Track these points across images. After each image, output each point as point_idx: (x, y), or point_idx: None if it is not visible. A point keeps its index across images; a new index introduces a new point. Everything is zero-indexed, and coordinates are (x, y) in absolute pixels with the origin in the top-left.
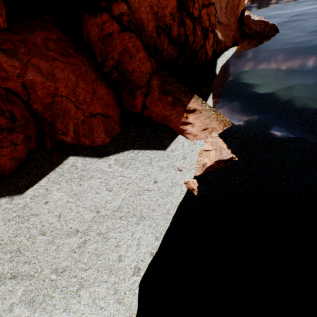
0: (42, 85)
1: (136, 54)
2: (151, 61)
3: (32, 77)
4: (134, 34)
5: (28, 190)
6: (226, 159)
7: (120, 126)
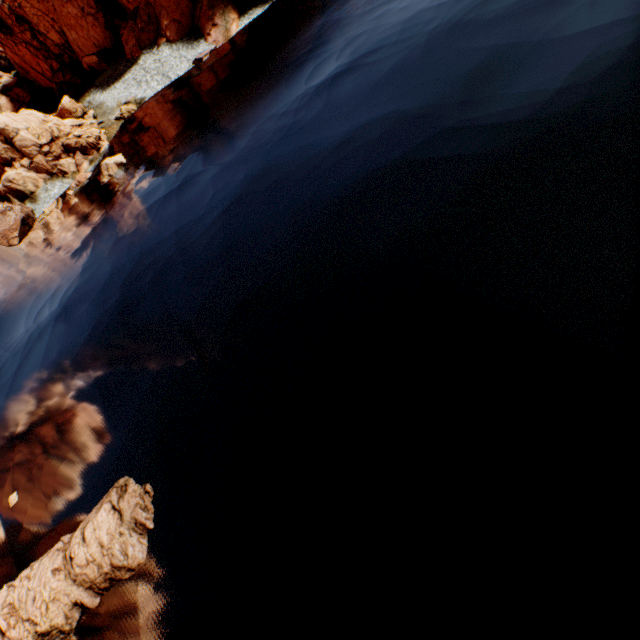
0: (159, 0)
1: None
2: None
3: None
4: None
5: (148, 55)
6: (198, 59)
7: (185, 31)
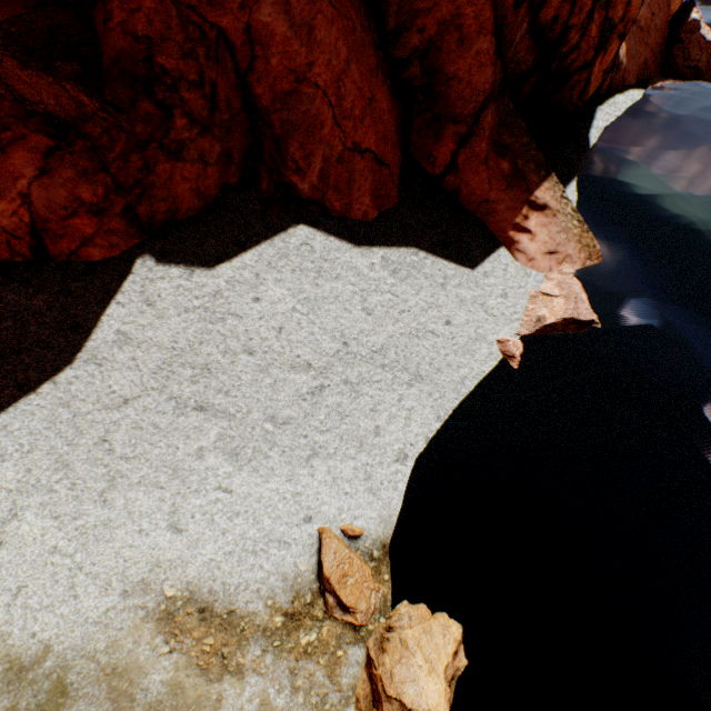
0: (284, 46)
1: (474, 38)
2: (497, 66)
3: (270, 19)
4: None
5: (223, 266)
6: (584, 321)
7: (398, 191)
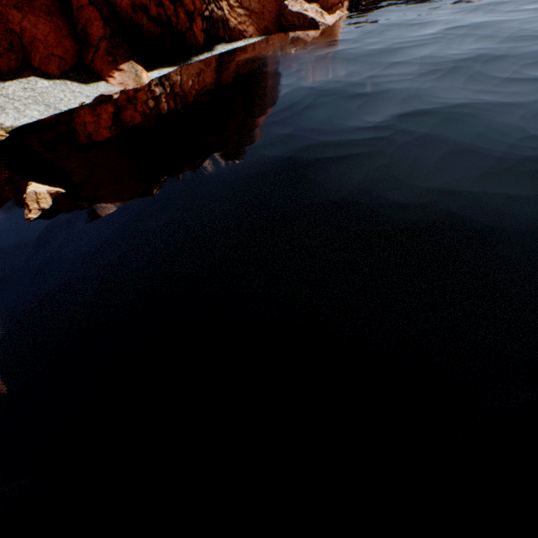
0: (30, 31)
1: (95, 23)
2: (107, 30)
3: (26, 25)
4: (96, 8)
5: (8, 82)
6: (106, 95)
7: (71, 68)
